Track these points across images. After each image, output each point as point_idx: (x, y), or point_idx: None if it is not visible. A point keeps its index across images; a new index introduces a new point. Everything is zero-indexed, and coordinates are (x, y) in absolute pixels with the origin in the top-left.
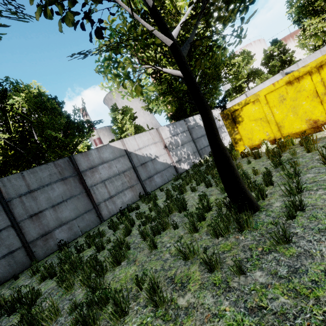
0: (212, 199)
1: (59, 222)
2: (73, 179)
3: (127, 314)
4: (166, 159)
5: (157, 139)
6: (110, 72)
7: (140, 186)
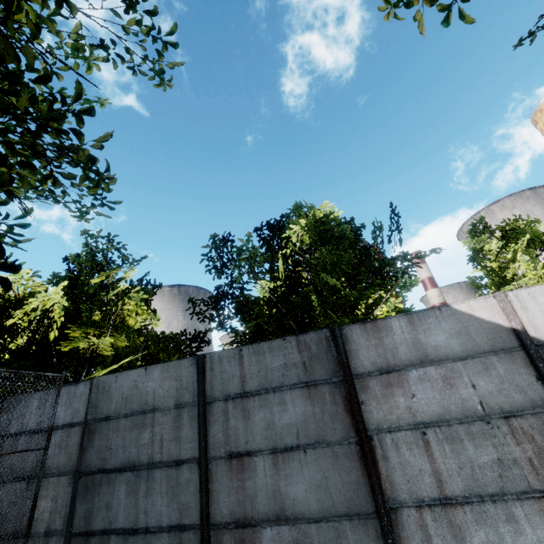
0: None
1: (277, 507)
2: (331, 391)
3: None
4: None
5: None
6: None
7: None
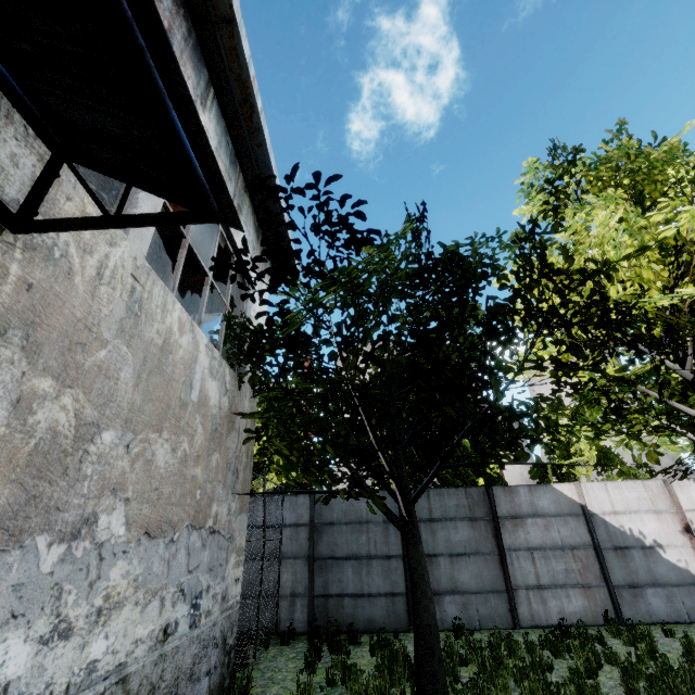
0: None
1: (452, 585)
2: (485, 525)
3: None
4: (686, 561)
5: (664, 504)
6: (599, 408)
7: (605, 594)
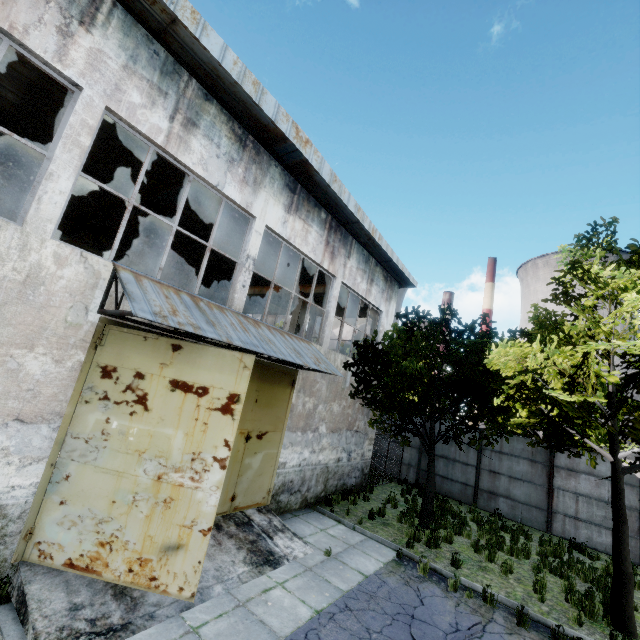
0: None
1: (507, 494)
2: (542, 467)
3: (491, 563)
4: None
5: None
6: None
7: (636, 544)
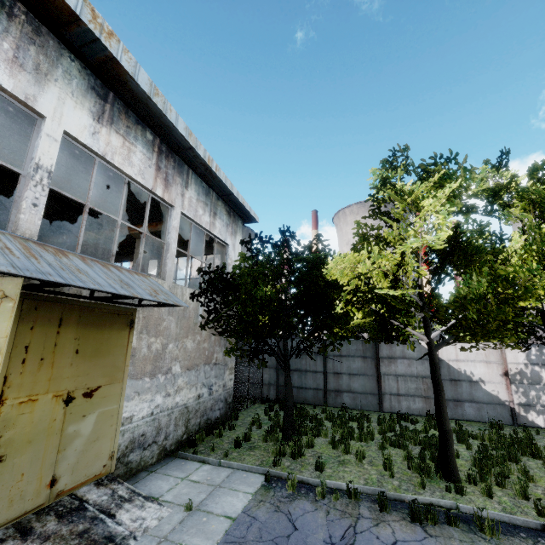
0: (457, 462)
1: (349, 388)
2: (371, 361)
3: (347, 454)
4: (498, 391)
5: (494, 358)
6: None
7: None
